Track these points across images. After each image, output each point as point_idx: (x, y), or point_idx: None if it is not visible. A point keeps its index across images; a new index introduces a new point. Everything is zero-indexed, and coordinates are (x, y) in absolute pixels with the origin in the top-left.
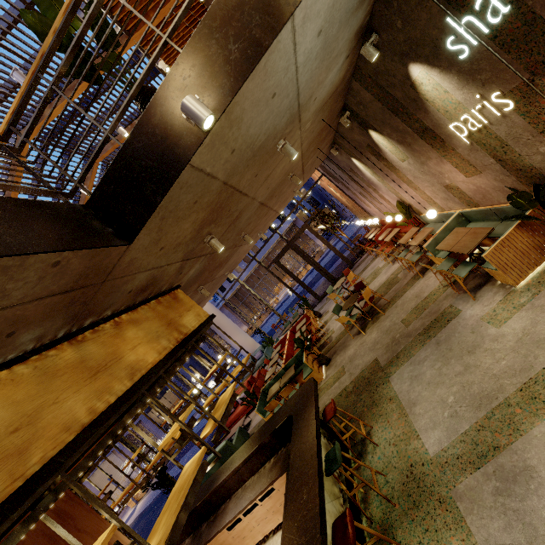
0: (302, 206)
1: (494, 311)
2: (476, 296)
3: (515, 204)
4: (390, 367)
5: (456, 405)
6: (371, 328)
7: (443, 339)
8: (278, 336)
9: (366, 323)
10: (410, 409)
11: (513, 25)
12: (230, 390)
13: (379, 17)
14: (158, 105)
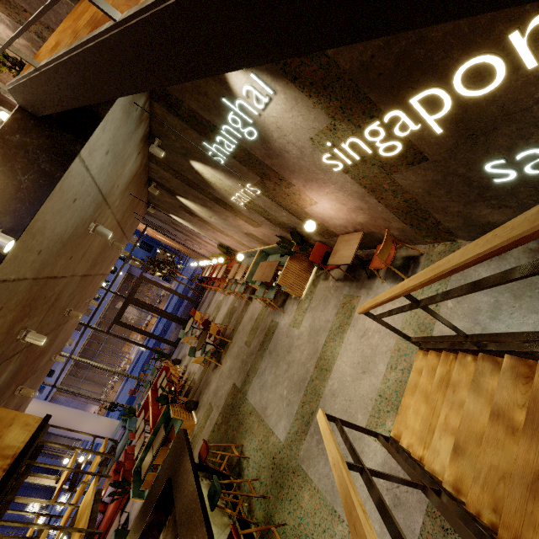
0: (133, 259)
1: (295, 317)
2: (284, 309)
3: (283, 247)
4: (245, 386)
5: (289, 395)
6: (225, 357)
7: (272, 348)
8: (140, 401)
9: (220, 354)
10: (264, 413)
11: (241, 153)
12: (92, 489)
13: (157, 130)
14: None
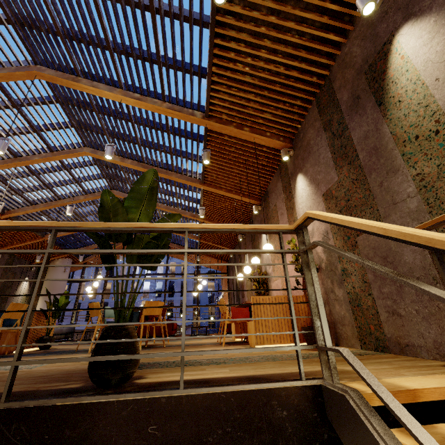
0: None
1: None
2: None
3: None
4: None
5: None
6: None
7: None
8: None
9: None
10: None
11: None
12: None
13: None
14: (94, 418)
